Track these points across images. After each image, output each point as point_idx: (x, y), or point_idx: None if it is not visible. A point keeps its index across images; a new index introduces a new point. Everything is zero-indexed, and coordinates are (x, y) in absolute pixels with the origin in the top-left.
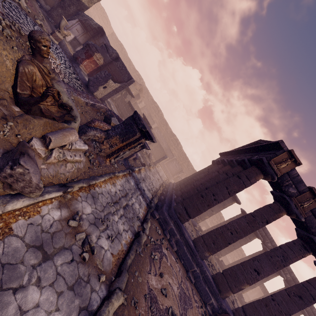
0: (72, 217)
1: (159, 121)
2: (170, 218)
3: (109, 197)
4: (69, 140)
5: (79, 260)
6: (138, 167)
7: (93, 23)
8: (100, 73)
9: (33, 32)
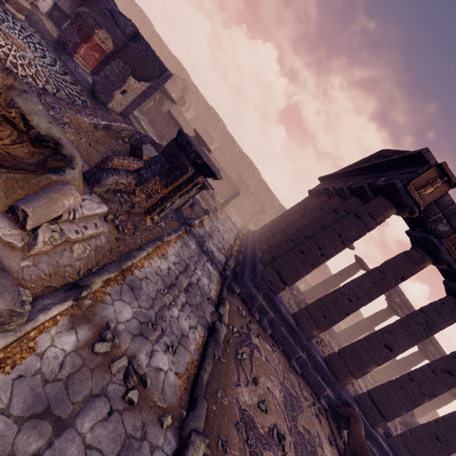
0: (99, 336)
1: (220, 138)
2: (257, 290)
3: (160, 280)
4: (65, 207)
5: (122, 408)
6: (199, 218)
7: None
8: (110, 67)
9: None
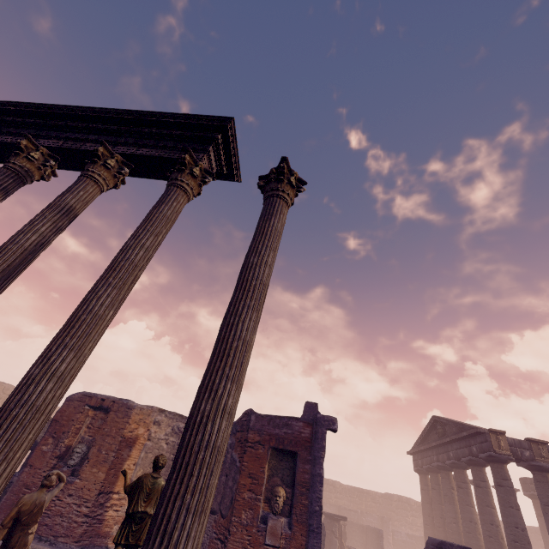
0: None
1: None
2: None
3: None
4: None
5: None
6: None
7: None
8: (324, 536)
9: None
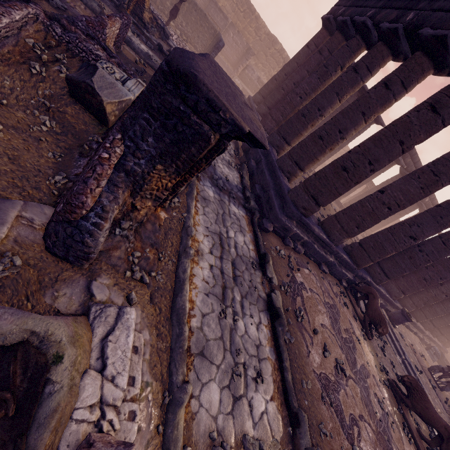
0: None
1: None
2: (290, 219)
3: (213, 300)
4: None
5: None
6: None
7: None
8: None
9: None
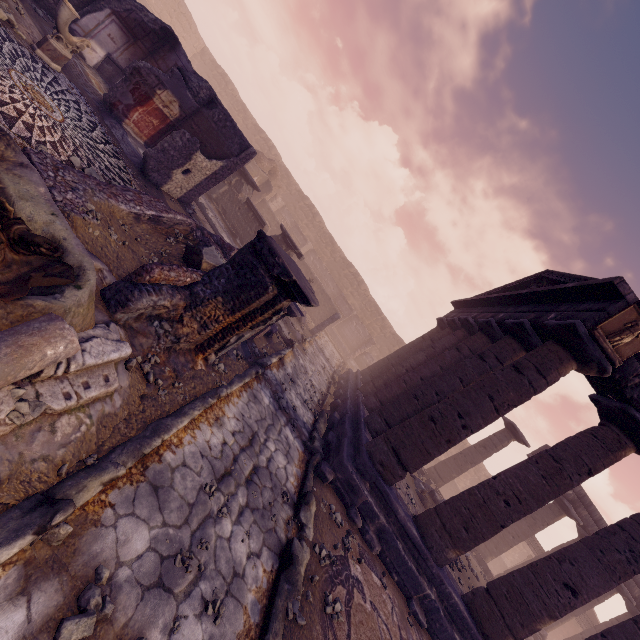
0: (76, 601)
1: (316, 237)
2: (361, 476)
3: (206, 468)
4: (46, 360)
5: None
6: (279, 354)
7: (147, 18)
8: (171, 139)
9: None
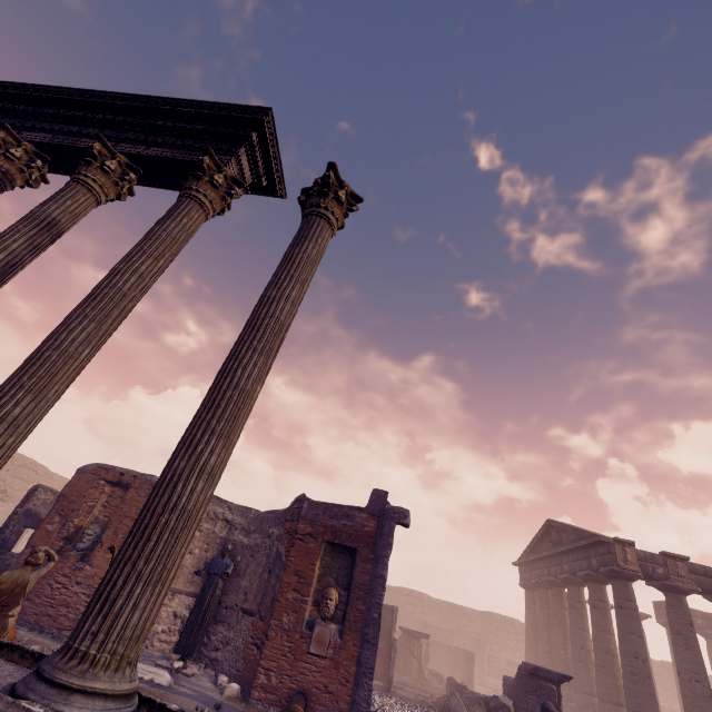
0: None
1: None
2: None
3: None
4: None
5: None
6: None
7: None
8: (394, 653)
9: (550, 710)
